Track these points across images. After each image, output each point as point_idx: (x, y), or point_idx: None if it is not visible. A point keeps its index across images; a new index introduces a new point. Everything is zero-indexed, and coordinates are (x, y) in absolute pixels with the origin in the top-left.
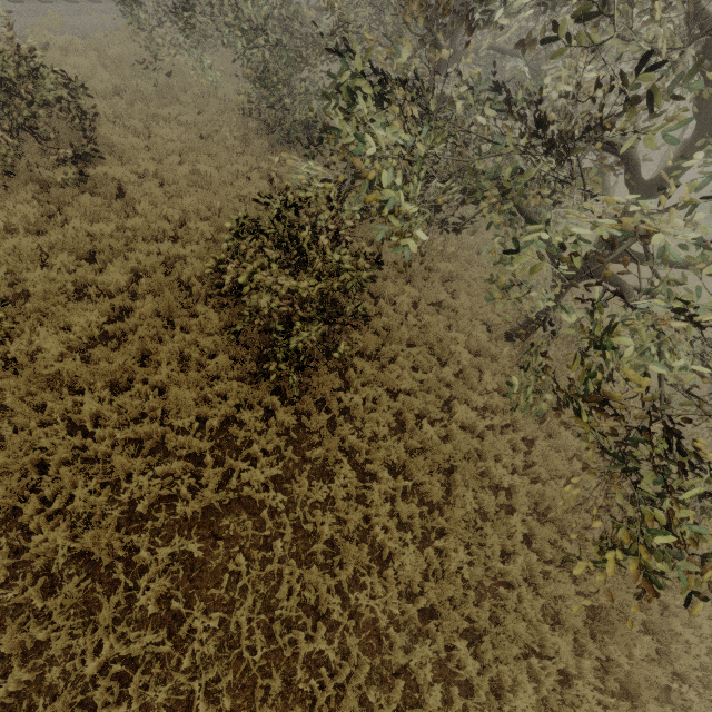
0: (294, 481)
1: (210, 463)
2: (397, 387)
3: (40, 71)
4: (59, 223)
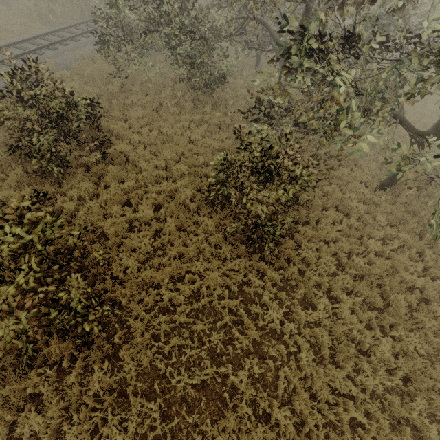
0: (294, 313)
1: (244, 313)
2: (328, 238)
3: (74, 101)
4: (102, 187)
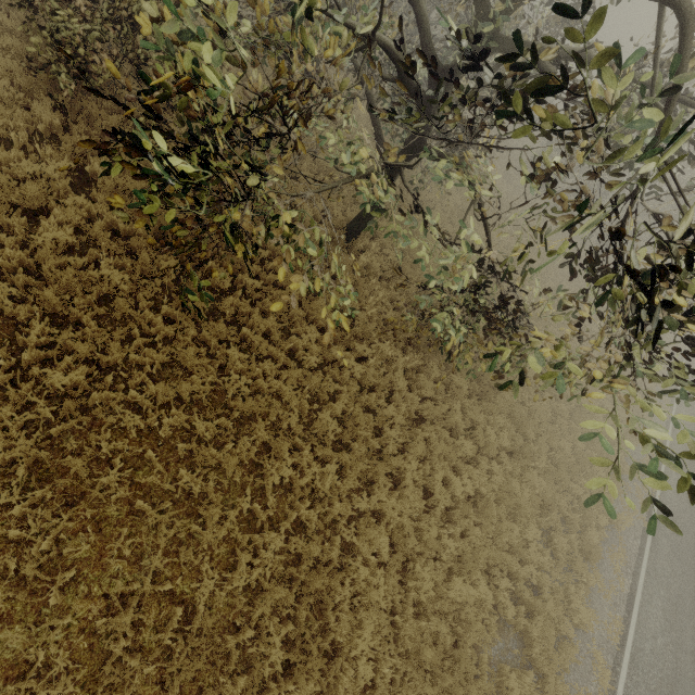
0: (2, 145)
1: None
2: None
3: None
4: None
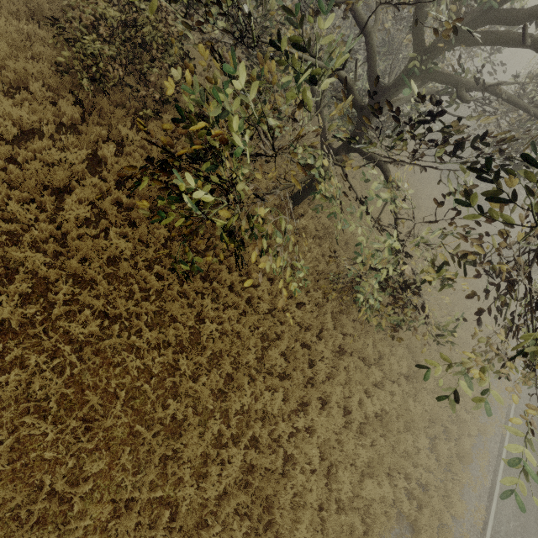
0: (36, 136)
1: None
2: None
3: None
4: None
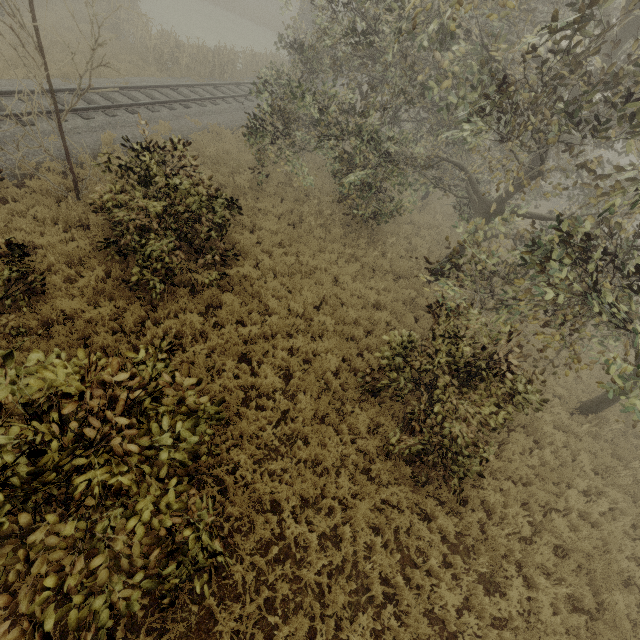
0: (475, 598)
1: (403, 584)
2: (516, 476)
3: (213, 201)
4: (211, 323)
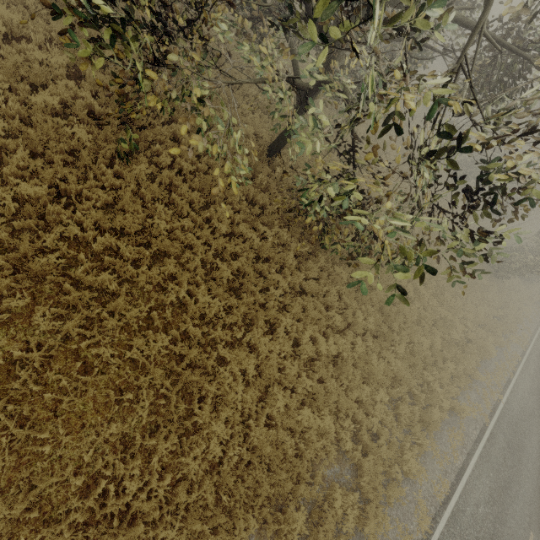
0: (24, 39)
1: None
2: None
3: None
4: None
